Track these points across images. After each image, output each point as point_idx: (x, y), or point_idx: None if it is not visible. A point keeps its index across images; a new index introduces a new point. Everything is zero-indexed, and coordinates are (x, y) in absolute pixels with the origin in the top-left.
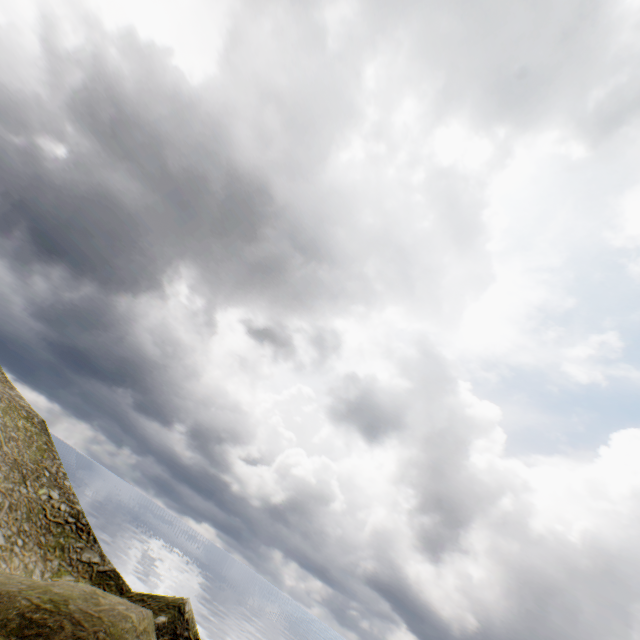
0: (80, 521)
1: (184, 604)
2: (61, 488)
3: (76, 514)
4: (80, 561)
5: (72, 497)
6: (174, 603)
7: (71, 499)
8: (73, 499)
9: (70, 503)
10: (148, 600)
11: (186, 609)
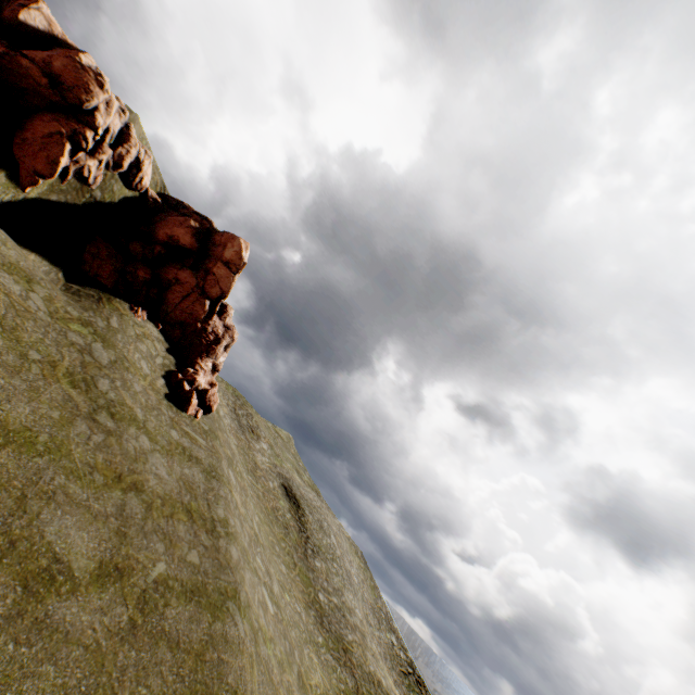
0: (415, 672)
1: None
2: (393, 631)
3: (410, 663)
4: None
5: (402, 642)
6: None
7: (402, 645)
8: (403, 645)
9: (403, 650)
10: None
11: None
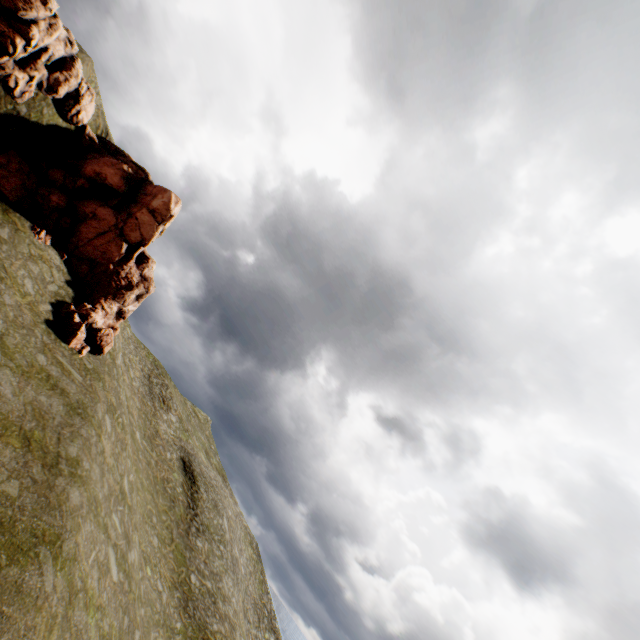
0: None
1: None
2: (274, 631)
3: None
4: None
5: None
6: None
7: None
8: None
9: None
10: None
11: None
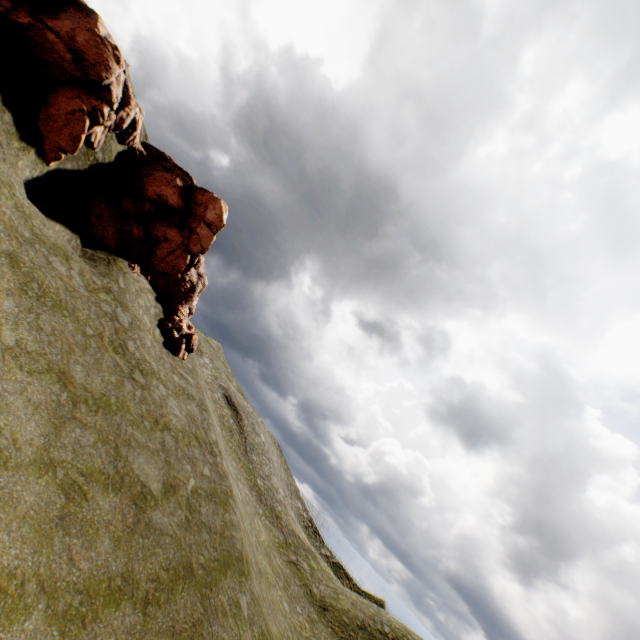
0: (313, 525)
1: (385, 605)
2: (300, 499)
3: (310, 520)
4: (321, 555)
5: (305, 506)
6: (379, 602)
7: (305, 508)
8: (306, 508)
9: (306, 511)
10: (362, 594)
11: (386, 608)
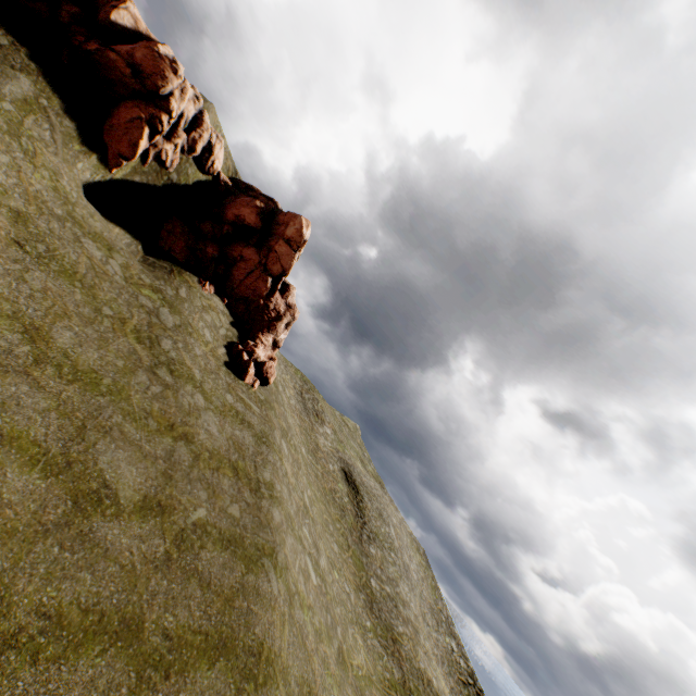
0: (475, 684)
1: None
2: (454, 637)
3: (471, 673)
4: None
5: (463, 650)
6: None
7: (463, 652)
8: (464, 653)
9: (464, 658)
10: None
11: None
